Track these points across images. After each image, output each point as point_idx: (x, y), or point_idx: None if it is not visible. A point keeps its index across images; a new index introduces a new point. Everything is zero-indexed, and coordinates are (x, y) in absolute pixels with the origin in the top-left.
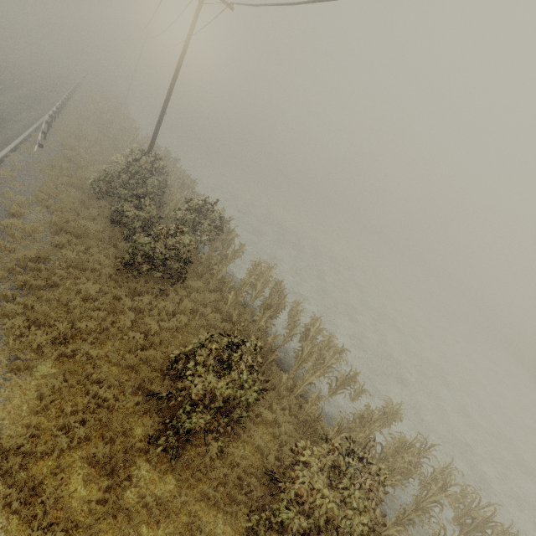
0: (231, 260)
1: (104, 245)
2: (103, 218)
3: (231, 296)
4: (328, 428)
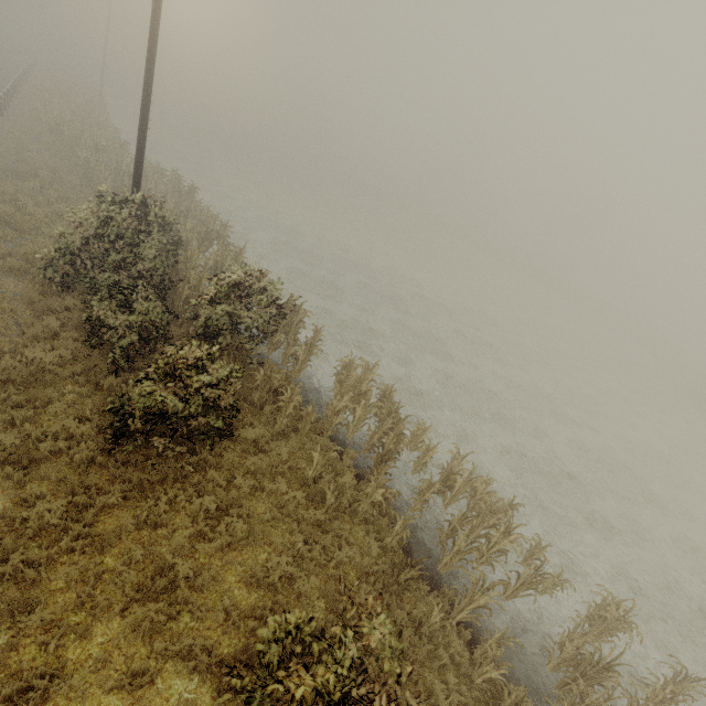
0: (305, 364)
1: (77, 389)
2: (73, 328)
3: (317, 453)
4: (530, 701)
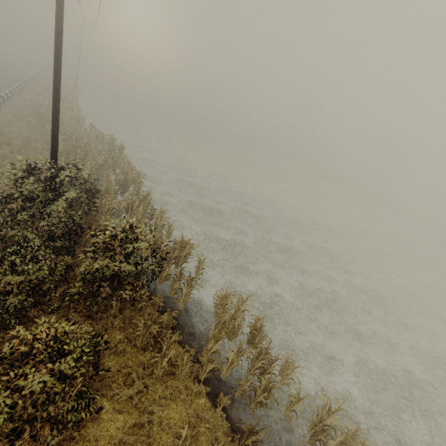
0: (188, 296)
1: None
2: None
3: (185, 428)
4: None
